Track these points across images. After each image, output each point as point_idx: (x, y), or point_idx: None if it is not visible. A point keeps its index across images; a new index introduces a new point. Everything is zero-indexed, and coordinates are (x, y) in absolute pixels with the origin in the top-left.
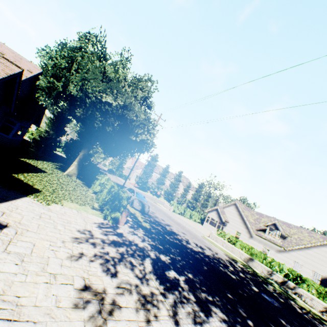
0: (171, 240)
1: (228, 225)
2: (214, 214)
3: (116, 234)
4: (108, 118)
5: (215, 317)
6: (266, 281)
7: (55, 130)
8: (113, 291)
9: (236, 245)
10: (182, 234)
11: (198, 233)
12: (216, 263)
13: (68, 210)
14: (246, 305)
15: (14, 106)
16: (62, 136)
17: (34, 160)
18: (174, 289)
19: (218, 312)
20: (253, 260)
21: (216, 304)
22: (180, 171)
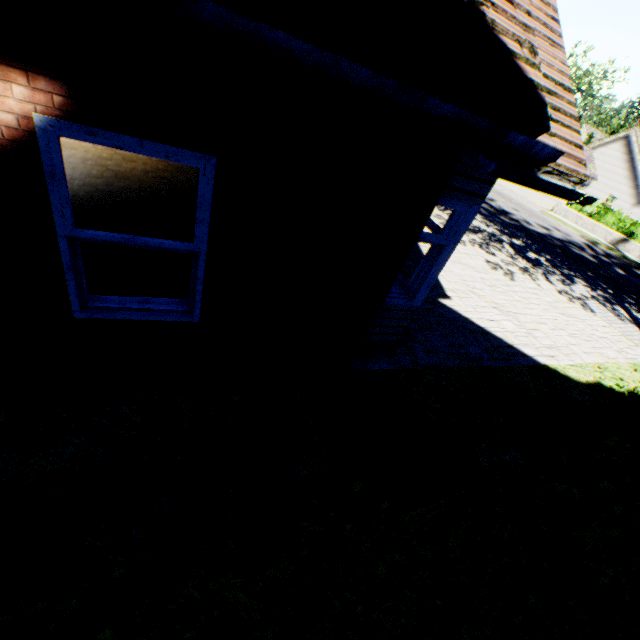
0: (509, 223)
1: (593, 185)
2: None
3: None
4: None
5: (578, 284)
6: (639, 267)
7: None
8: (502, 264)
9: (603, 222)
10: (514, 212)
11: (533, 208)
12: (570, 247)
13: None
14: (606, 282)
15: None
16: None
17: None
18: (539, 266)
19: (580, 282)
20: (627, 243)
21: (578, 278)
22: None
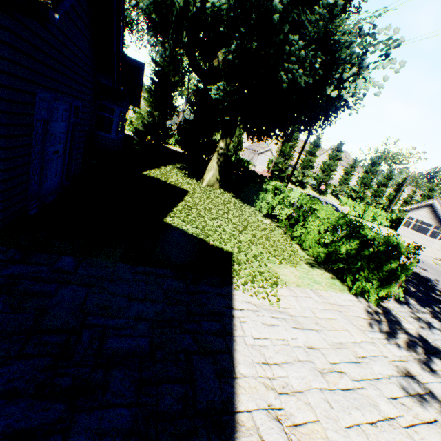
0: None
1: None
2: (423, 213)
3: (425, 348)
4: (298, 51)
5: None
6: None
7: (160, 109)
8: None
9: None
10: (426, 273)
11: (425, 258)
12: None
13: (304, 297)
14: None
15: (117, 68)
16: (171, 117)
17: (156, 168)
18: None
19: None
20: None
21: None
22: (340, 143)
